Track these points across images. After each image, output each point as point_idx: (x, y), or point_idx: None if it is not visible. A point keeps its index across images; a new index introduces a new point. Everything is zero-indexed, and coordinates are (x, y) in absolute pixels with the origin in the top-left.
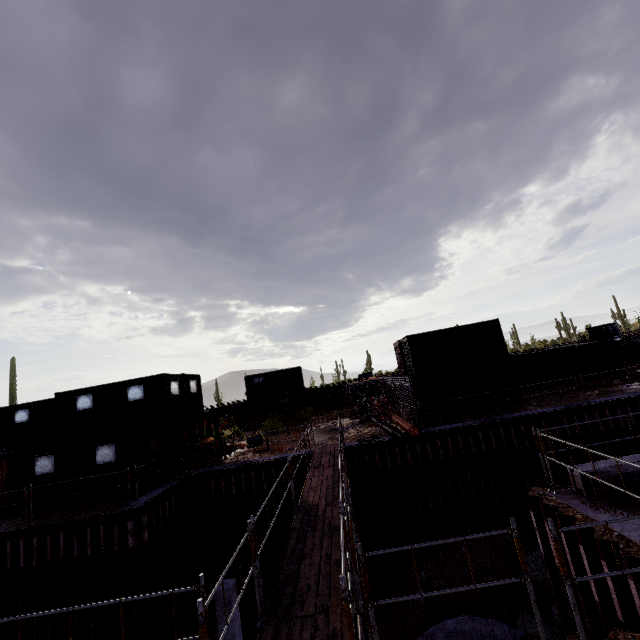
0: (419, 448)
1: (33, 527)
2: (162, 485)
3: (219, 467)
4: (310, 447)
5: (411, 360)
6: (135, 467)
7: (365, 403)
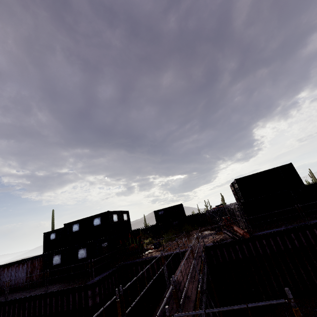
0: (251, 246)
1: (47, 292)
2: (108, 270)
3: (137, 260)
4: (186, 247)
5: (240, 193)
6: (92, 260)
7: (217, 220)
